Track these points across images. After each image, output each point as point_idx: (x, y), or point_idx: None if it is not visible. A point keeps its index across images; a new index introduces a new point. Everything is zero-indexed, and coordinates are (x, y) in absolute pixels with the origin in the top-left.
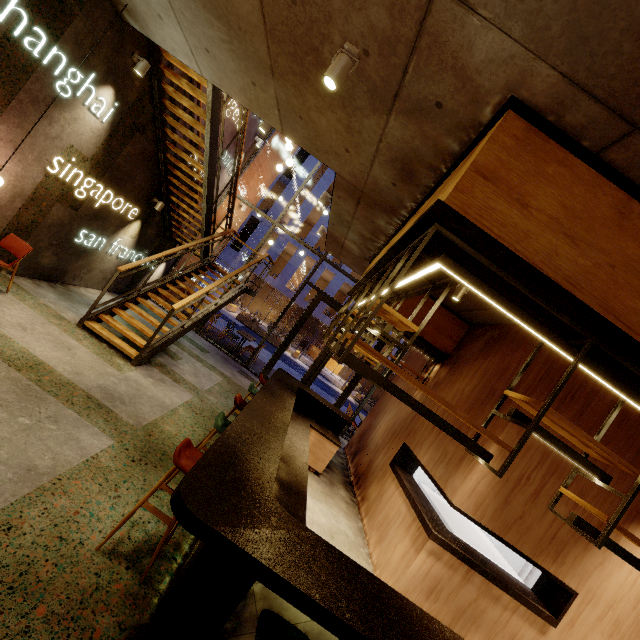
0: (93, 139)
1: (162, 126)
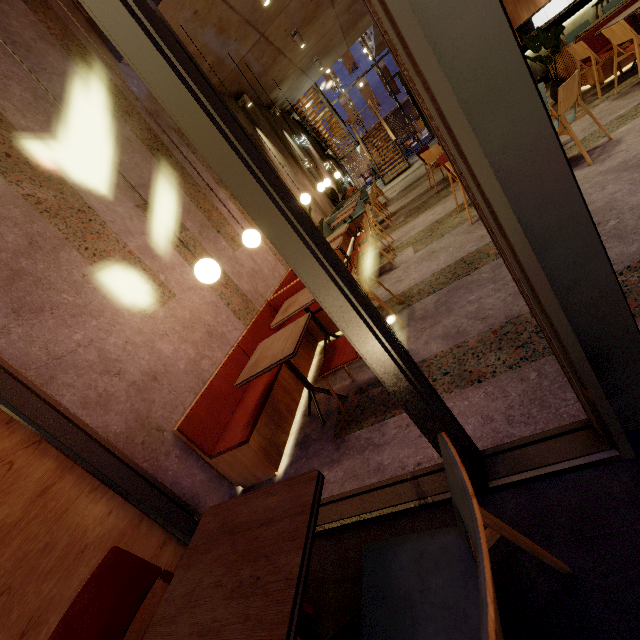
0: (315, 152)
1: (306, 126)
